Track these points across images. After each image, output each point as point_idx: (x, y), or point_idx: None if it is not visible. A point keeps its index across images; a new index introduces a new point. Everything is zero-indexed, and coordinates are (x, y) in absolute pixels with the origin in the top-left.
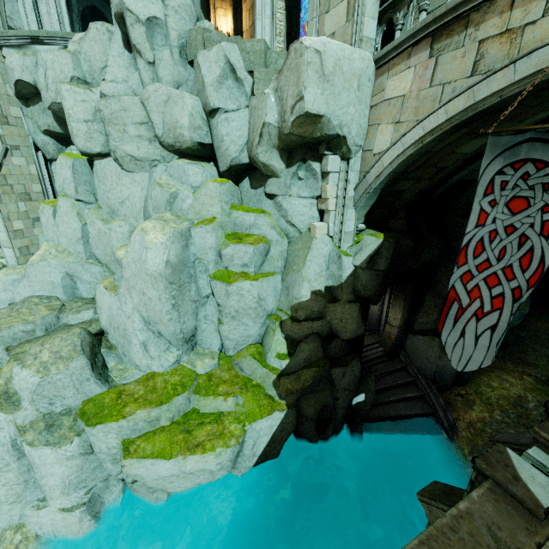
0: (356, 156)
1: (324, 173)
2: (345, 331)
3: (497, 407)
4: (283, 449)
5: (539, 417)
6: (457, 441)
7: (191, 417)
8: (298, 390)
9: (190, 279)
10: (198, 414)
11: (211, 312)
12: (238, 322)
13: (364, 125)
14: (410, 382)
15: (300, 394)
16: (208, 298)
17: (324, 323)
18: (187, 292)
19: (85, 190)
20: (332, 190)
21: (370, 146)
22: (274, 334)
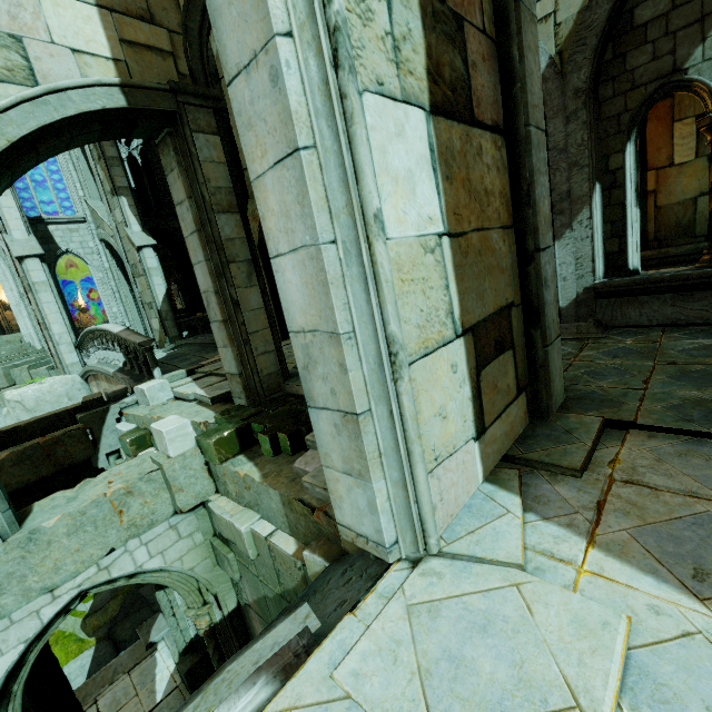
0: None
1: None
2: None
3: None
4: None
5: None
6: None
7: None
8: (106, 622)
9: None
10: None
11: None
12: None
13: None
14: None
15: (111, 624)
16: None
17: None
18: None
19: None
20: None
21: None
22: None
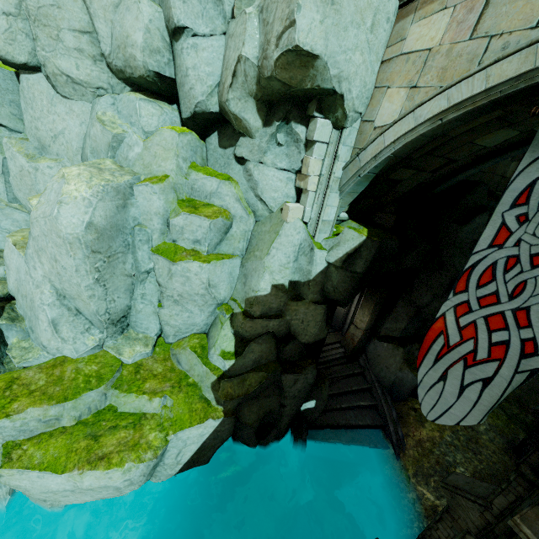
0: (352, 126)
1: (309, 142)
2: (305, 334)
3: (448, 426)
4: (217, 449)
5: (488, 442)
6: (403, 460)
7: (105, 417)
8: (239, 396)
9: (127, 248)
10: (114, 414)
11: (151, 291)
12: (182, 307)
13: (370, 85)
14: (365, 388)
15: (242, 399)
16: (149, 273)
17: (282, 323)
18: (120, 265)
19: (10, 112)
20: (316, 165)
21: (372, 115)
22: (221, 328)
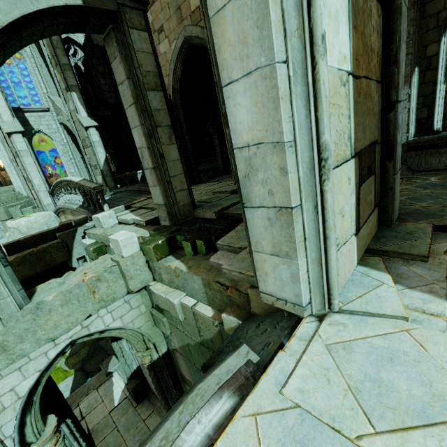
0: None
1: None
2: None
3: None
4: None
5: None
6: None
7: None
8: (80, 361)
9: None
10: None
11: None
12: None
13: None
14: None
15: (83, 362)
16: None
17: None
18: None
19: None
20: None
21: None
22: None
